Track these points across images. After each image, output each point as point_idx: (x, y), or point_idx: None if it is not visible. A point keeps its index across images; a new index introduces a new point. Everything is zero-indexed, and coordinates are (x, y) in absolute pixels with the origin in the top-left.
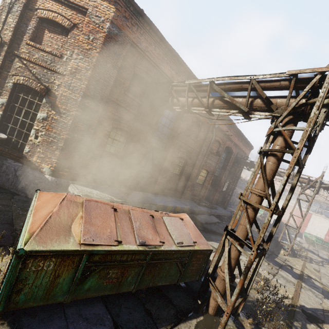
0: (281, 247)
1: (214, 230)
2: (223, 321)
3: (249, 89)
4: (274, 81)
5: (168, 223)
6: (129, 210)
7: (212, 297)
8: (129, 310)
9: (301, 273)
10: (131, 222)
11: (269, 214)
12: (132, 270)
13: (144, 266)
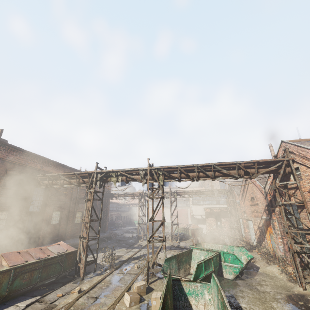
0: (141, 238)
1: (92, 248)
2: (83, 270)
3: (75, 177)
4: (83, 174)
5: (51, 248)
6: (27, 250)
7: (81, 269)
8: (38, 292)
9: (145, 245)
10: (30, 254)
11: (89, 222)
12: (36, 271)
13: (41, 268)
